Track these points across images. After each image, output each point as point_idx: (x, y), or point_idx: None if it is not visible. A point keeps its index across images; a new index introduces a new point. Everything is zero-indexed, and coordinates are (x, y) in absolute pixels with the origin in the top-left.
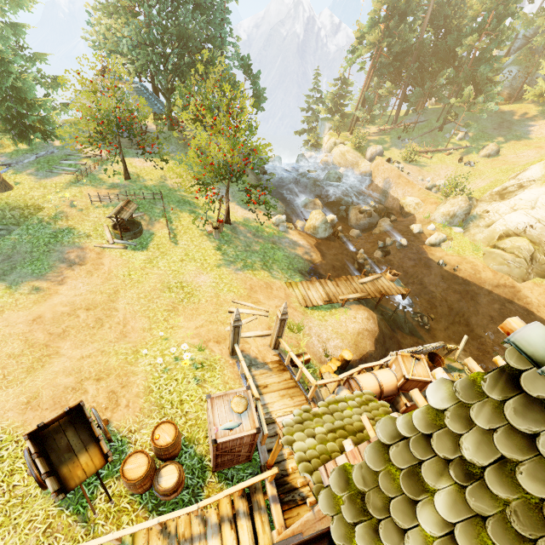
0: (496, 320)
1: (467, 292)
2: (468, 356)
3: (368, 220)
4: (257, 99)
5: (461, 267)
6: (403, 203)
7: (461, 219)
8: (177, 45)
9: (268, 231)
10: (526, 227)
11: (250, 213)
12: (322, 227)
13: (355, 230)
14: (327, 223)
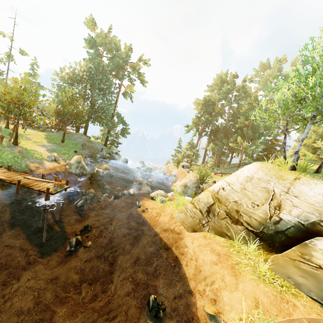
0: (137, 263)
1: (136, 230)
2: (60, 291)
3: (137, 186)
4: (123, 131)
5: (149, 210)
6: (173, 185)
7: (193, 191)
8: (90, 105)
9: (36, 155)
10: (219, 189)
11: (46, 152)
12: (75, 165)
13: (126, 190)
14: (79, 163)
